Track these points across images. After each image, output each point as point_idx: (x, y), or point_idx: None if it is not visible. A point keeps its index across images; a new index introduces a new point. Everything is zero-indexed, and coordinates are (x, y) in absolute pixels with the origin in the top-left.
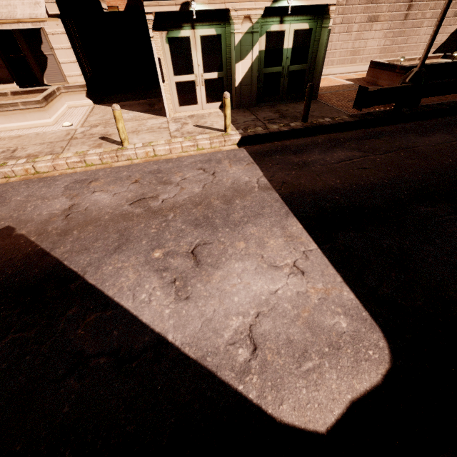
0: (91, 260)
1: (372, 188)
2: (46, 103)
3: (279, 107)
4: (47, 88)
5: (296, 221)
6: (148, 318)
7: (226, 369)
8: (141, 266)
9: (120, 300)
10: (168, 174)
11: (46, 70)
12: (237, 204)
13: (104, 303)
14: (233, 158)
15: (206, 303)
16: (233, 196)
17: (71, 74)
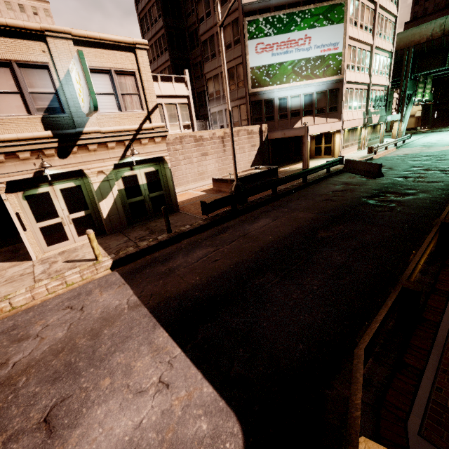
0: None
1: (222, 275)
2: None
3: (149, 224)
4: None
5: (163, 330)
6: None
7: None
8: None
9: None
10: (27, 327)
11: None
12: (105, 335)
13: None
14: (105, 284)
15: None
16: (101, 327)
17: None
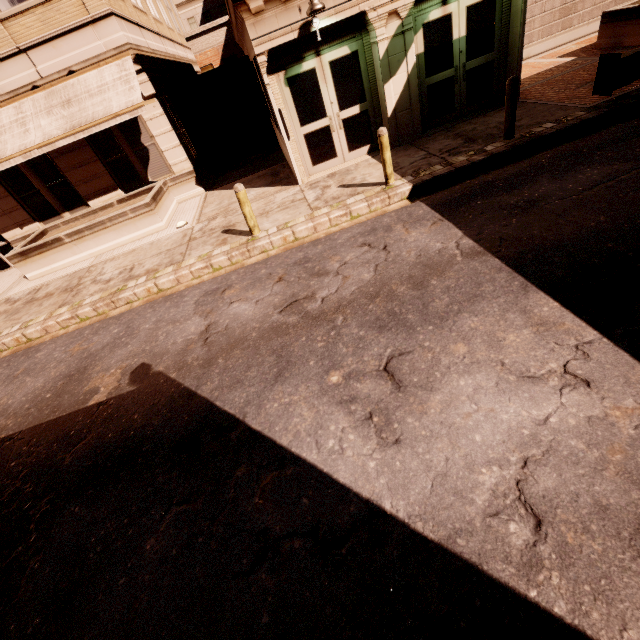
0: (248, 396)
1: None
2: (155, 204)
3: (459, 128)
4: (153, 185)
5: (545, 296)
6: (347, 476)
7: (496, 559)
8: (317, 398)
9: (299, 451)
10: (321, 261)
11: (149, 164)
12: (434, 286)
13: (280, 457)
14: (408, 219)
15: (429, 448)
16: (424, 276)
17: (176, 162)
